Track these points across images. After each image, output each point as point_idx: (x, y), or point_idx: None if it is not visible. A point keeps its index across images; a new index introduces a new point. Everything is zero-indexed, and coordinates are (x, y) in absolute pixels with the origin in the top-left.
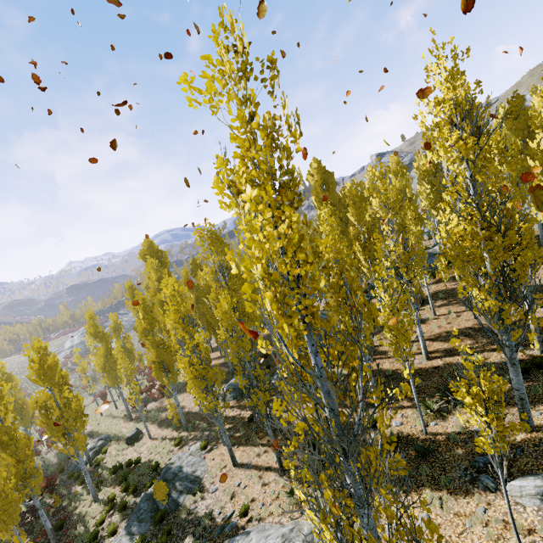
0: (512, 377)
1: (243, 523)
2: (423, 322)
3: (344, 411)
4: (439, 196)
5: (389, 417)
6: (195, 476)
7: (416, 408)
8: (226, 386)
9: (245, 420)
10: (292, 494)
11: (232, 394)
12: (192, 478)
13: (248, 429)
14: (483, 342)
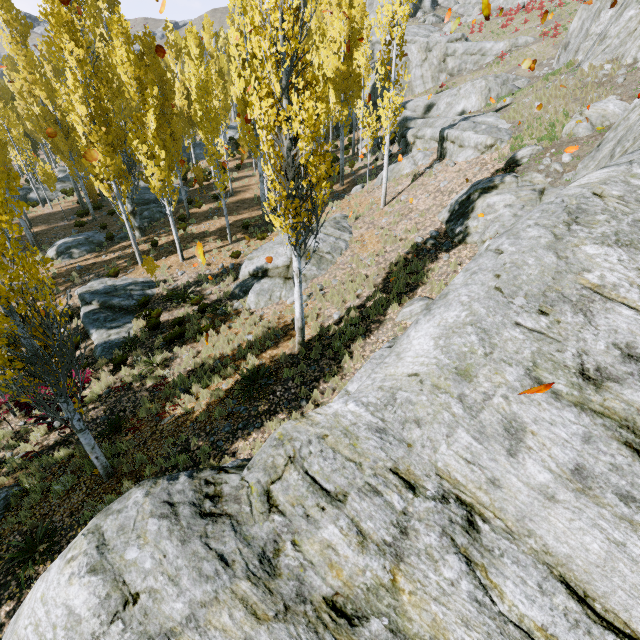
0: (342, 158)
1: (239, 261)
2: (251, 177)
3: (245, 215)
4: None
5: None
6: (142, 281)
7: None
8: (54, 249)
9: (143, 250)
10: (261, 237)
11: (84, 248)
12: (142, 282)
13: (159, 250)
14: None
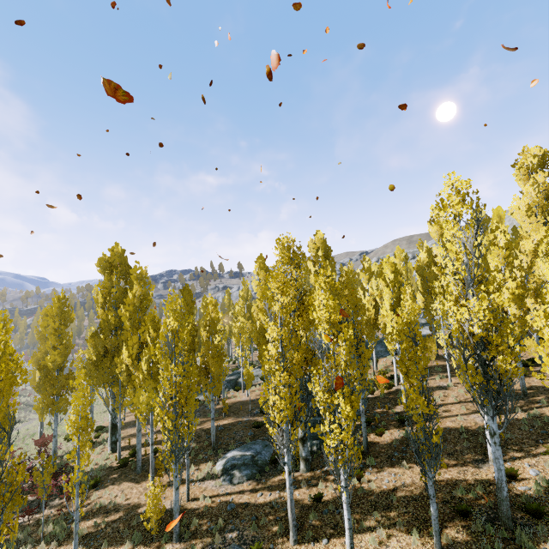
0: None
1: None
2: (446, 388)
3: (452, 470)
4: (427, 287)
5: (517, 468)
6: None
7: (533, 457)
8: (222, 462)
9: (302, 502)
10: None
11: (246, 471)
12: None
13: (321, 513)
14: (521, 402)
